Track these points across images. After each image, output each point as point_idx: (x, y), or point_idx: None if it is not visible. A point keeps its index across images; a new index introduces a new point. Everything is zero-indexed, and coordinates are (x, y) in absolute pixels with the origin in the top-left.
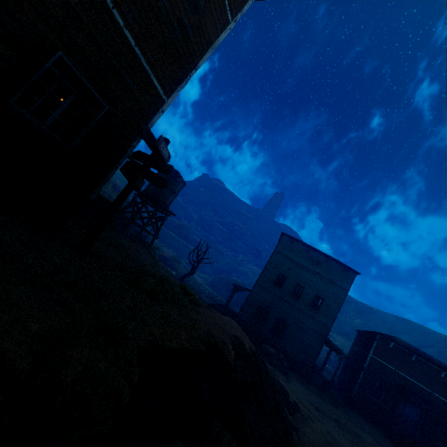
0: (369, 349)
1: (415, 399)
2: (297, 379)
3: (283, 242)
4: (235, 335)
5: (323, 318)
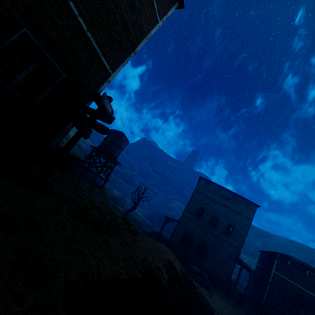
0: (272, 266)
1: (313, 308)
2: (217, 293)
3: (201, 184)
4: (168, 260)
5: (234, 241)
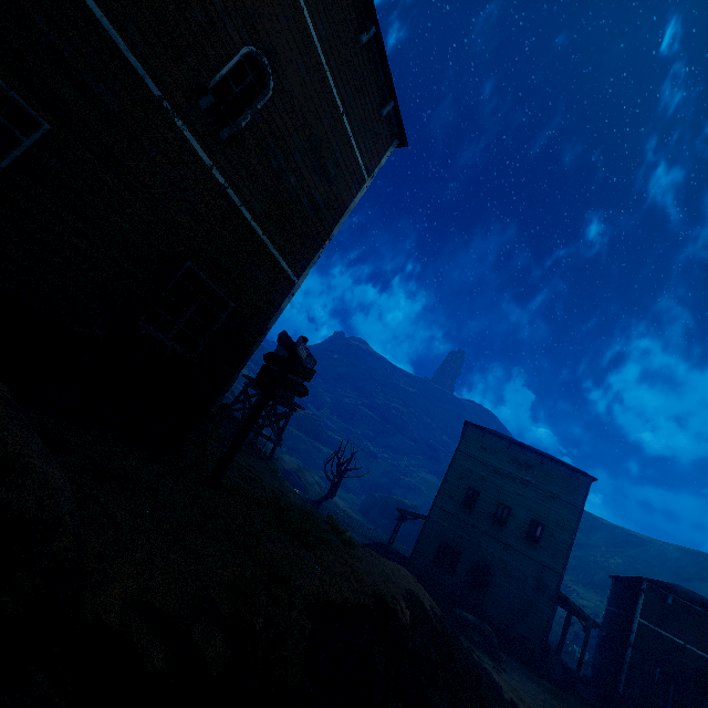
0: (634, 609)
1: None
2: (517, 668)
3: (468, 436)
4: (409, 588)
5: (548, 557)
